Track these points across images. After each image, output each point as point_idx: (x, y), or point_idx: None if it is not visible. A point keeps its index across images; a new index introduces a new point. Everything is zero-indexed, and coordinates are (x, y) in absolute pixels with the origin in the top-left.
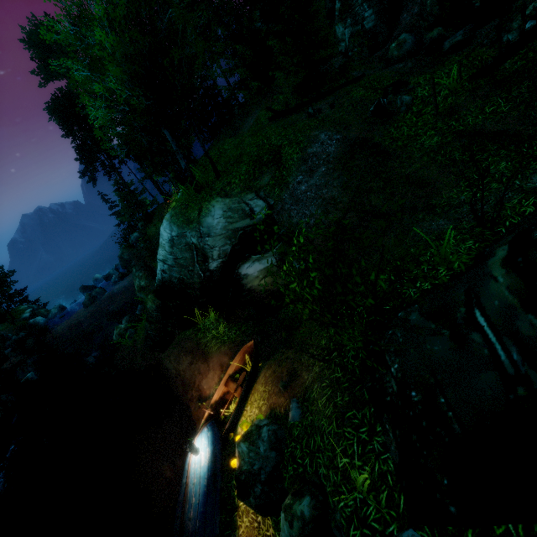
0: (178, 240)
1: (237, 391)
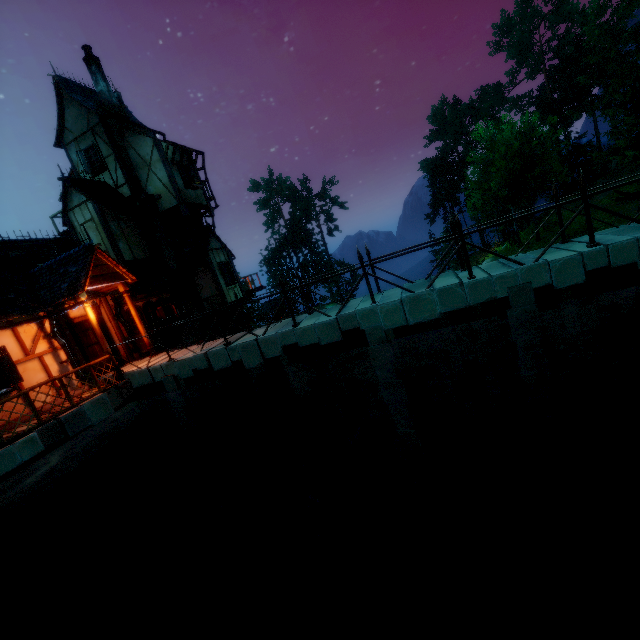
0: None
1: None
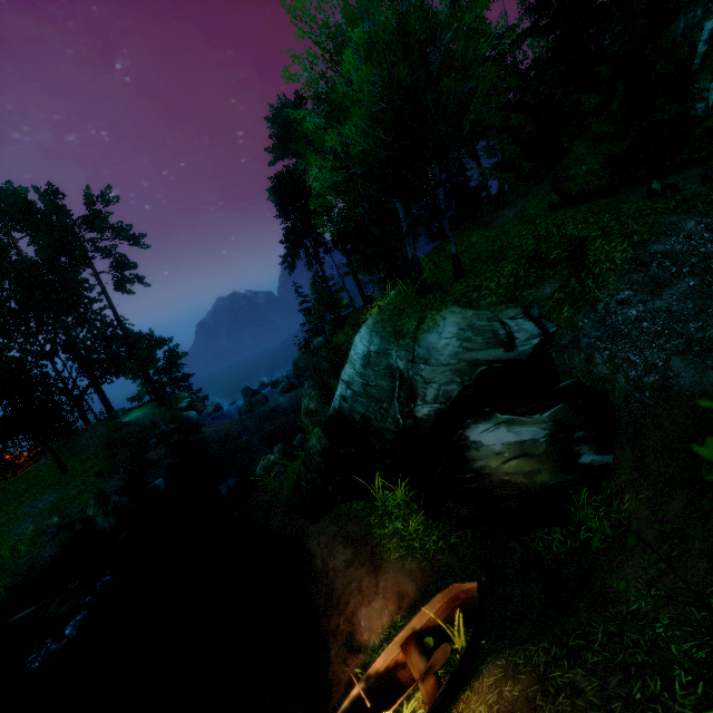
0: (376, 358)
1: (424, 681)
